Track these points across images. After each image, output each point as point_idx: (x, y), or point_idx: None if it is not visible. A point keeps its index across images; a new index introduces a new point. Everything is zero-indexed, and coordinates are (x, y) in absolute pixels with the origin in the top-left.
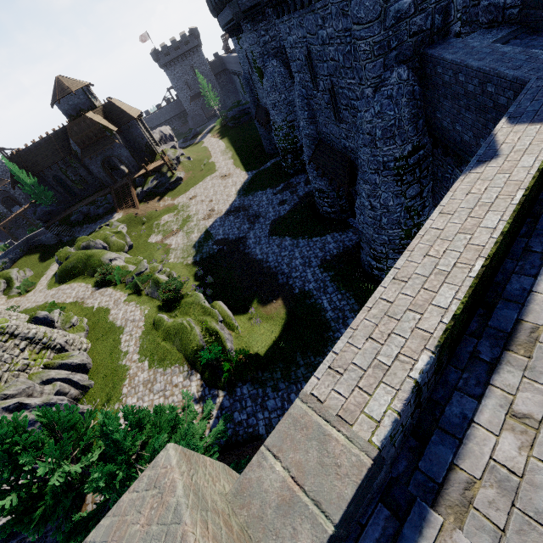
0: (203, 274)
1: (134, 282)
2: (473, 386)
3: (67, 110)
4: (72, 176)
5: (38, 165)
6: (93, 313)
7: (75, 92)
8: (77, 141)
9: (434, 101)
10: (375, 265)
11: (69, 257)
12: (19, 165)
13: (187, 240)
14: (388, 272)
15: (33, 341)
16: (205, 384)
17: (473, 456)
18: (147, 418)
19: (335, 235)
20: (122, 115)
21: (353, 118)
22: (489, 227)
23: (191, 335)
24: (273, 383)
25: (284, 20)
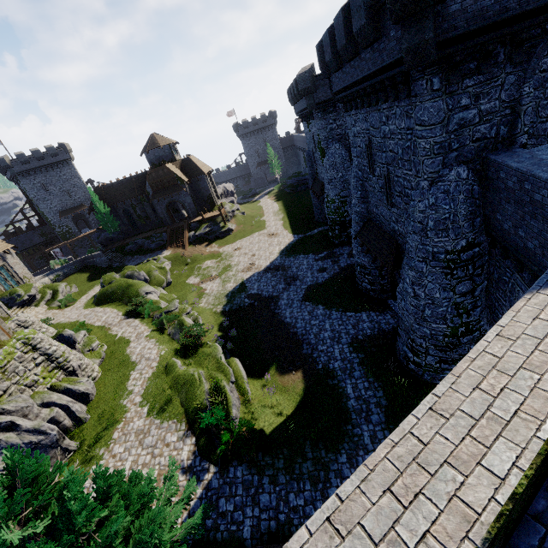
0: (228, 325)
1: (161, 319)
2: None
3: (152, 159)
4: (139, 212)
5: (115, 199)
6: (114, 341)
7: (163, 147)
8: (152, 184)
9: (495, 202)
10: (412, 358)
11: (112, 282)
12: (100, 196)
13: (222, 288)
14: (426, 370)
15: (50, 358)
16: (198, 452)
17: None
18: (118, 487)
19: (371, 314)
20: (195, 170)
21: (405, 205)
22: None
23: (198, 390)
24: (272, 473)
25: (351, 114)
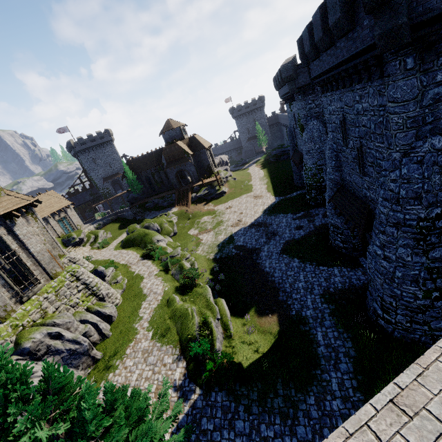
0: (218, 270)
1: (166, 262)
2: None
3: (167, 138)
4: (156, 178)
5: (140, 168)
6: (133, 277)
7: (175, 129)
8: (166, 157)
9: None
10: (381, 315)
11: (134, 231)
12: (130, 166)
13: (215, 239)
14: (396, 327)
15: (88, 287)
16: (187, 375)
17: None
18: (119, 401)
19: (343, 269)
20: (198, 145)
21: (377, 174)
22: None
23: (190, 323)
24: (247, 403)
25: (327, 95)
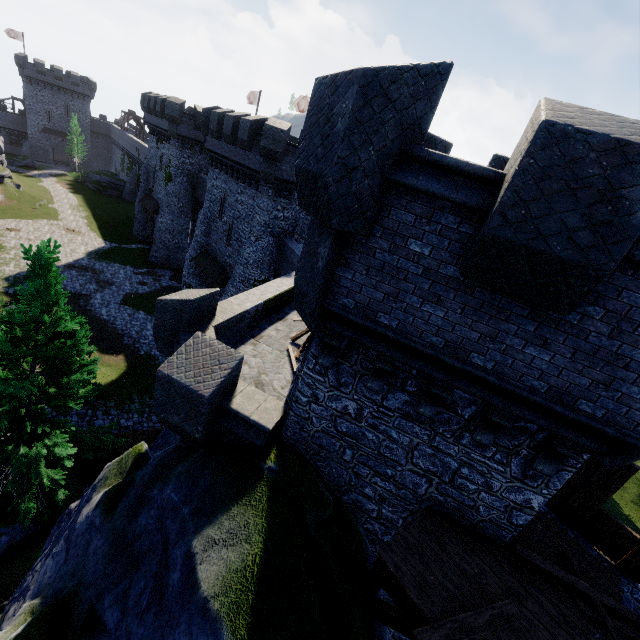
0: None
1: None
2: (269, 325)
3: None
4: None
5: None
6: None
7: None
8: None
9: (281, 261)
10: None
11: None
12: None
13: None
14: None
15: None
16: None
17: (265, 333)
18: None
19: None
20: None
21: (239, 247)
22: (284, 288)
23: None
24: (105, 409)
25: (215, 171)
